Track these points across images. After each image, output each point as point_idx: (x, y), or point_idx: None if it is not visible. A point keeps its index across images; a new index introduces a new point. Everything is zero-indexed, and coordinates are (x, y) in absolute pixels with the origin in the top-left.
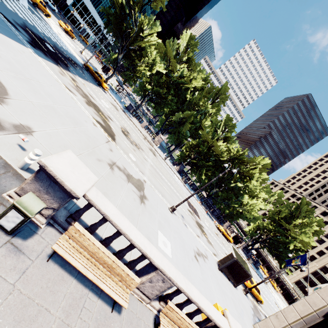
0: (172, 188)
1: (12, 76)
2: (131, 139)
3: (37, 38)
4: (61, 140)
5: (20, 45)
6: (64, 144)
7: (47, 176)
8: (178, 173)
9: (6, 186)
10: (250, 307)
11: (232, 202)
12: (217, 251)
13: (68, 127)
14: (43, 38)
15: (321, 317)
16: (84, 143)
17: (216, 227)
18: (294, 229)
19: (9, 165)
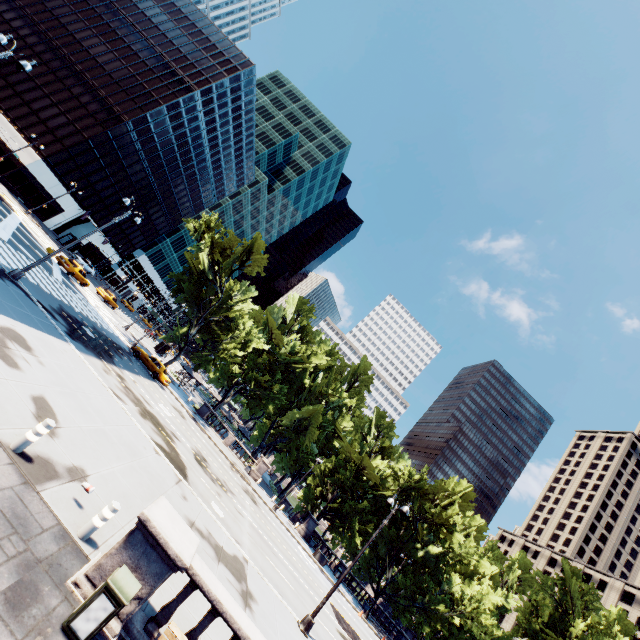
0: (299, 576)
1: (58, 392)
2: (212, 471)
3: (75, 322)
4: (119, 485)
5: (62, 342)
6: (124, 493)
7: (144, 537)
8: (304, 541)
9: (68, 569)
10: None
11: (433, 599)
12: None
13: (125, 461)
14: (81, 321)
15: None
16: (148, 487)
17: None
18: None
19: (68, 534)
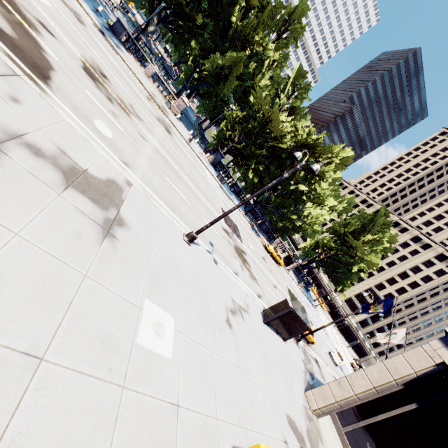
0: (198, 193)
1: None
2: (112, 91)
3: None
4: None
5: None
6: None
7: None
8: (211, 166)
9: None
10: (301, 361)
11: (289, 212)
12: (263, 287)
13: None
14: None
15: (400, 385)
16: None
17: (264, 248)
18: (363, 247)
19: None
